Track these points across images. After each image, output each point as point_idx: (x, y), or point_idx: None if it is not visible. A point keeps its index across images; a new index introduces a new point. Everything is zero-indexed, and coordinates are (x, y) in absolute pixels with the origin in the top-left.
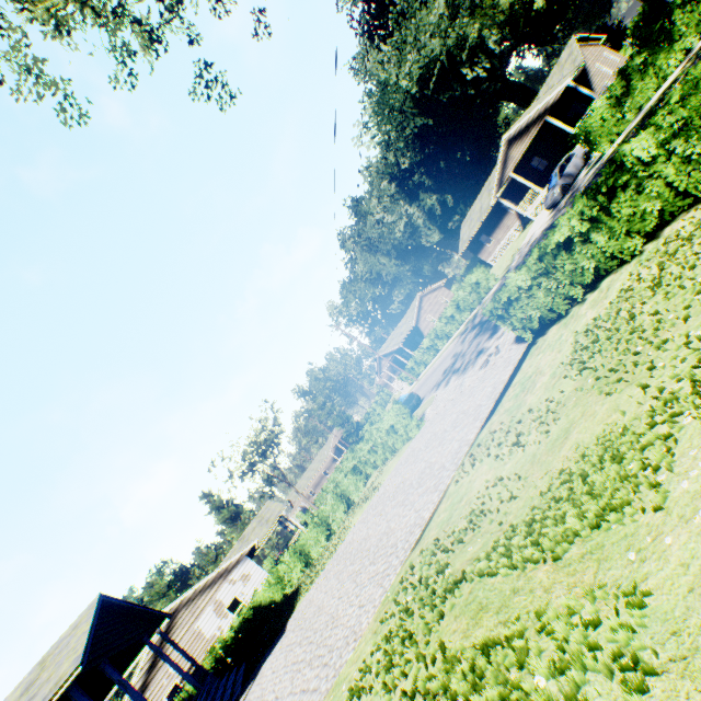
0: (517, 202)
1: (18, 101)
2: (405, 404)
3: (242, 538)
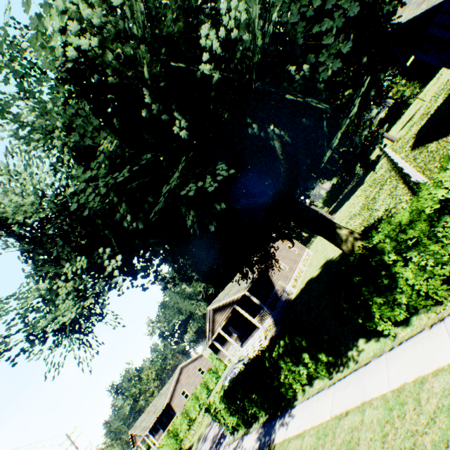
0: (238, 329)
1: None
2: None
3: None
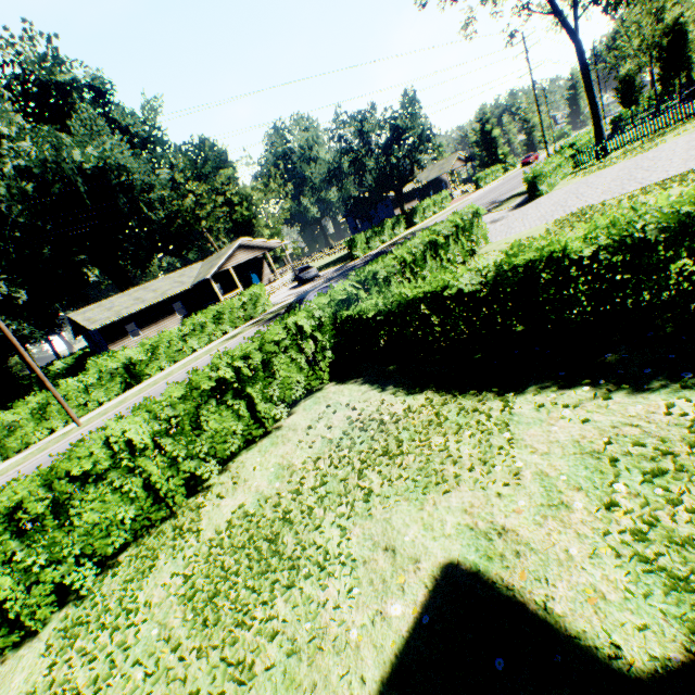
0: (189, 309)
1: None
2: None
3: None
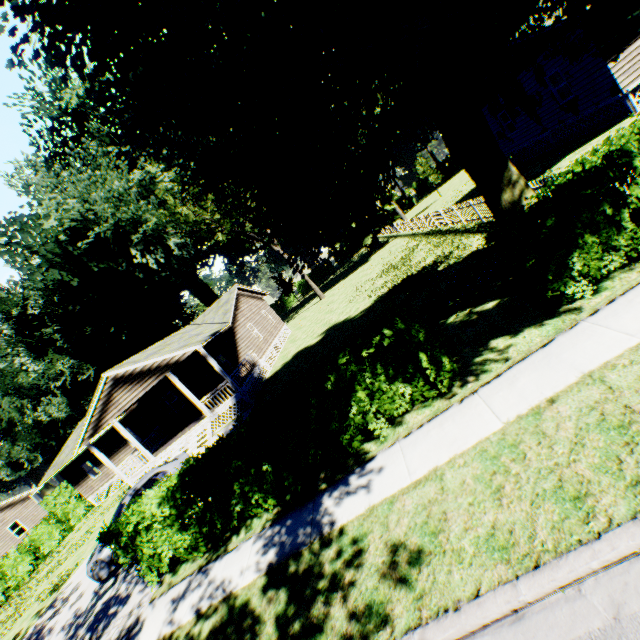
0: (142, 434)
1: None
2: None
3: None
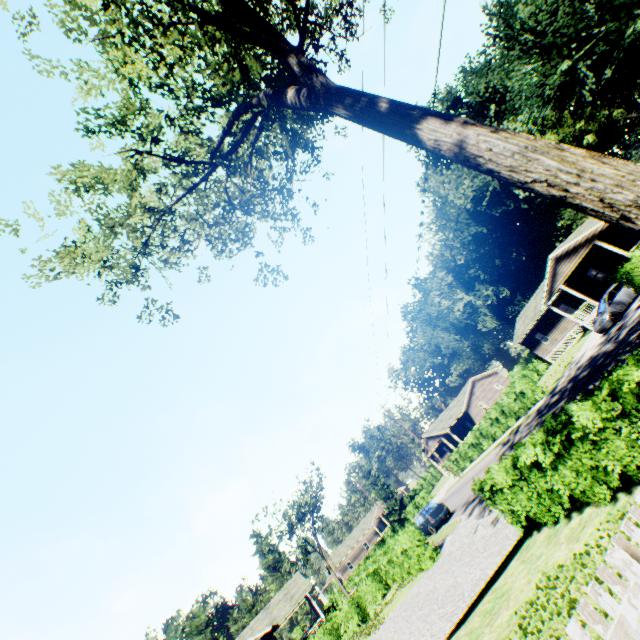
0: (574, 306)
1: (139, 321)
2: (432, 516)
3: (267, 607)
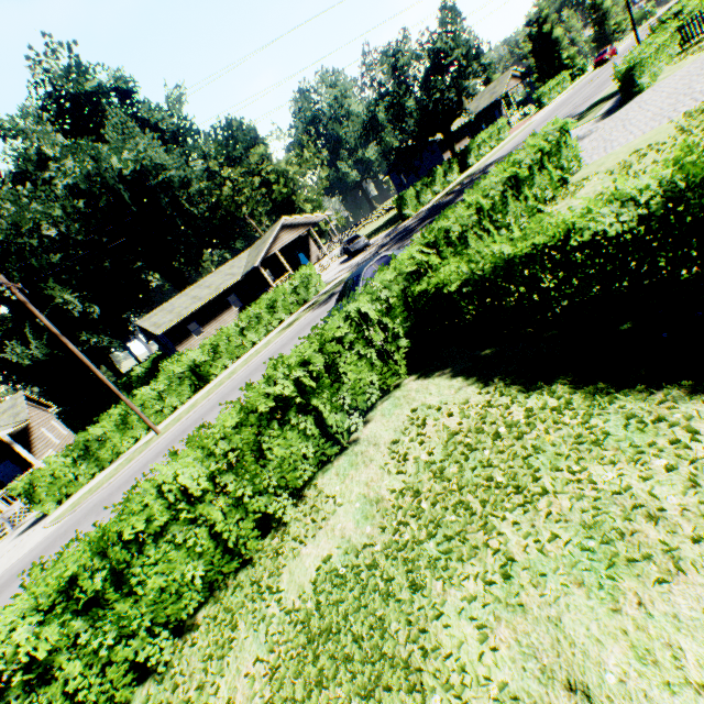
0: (244, 301)
1: None
2: None
3: None
